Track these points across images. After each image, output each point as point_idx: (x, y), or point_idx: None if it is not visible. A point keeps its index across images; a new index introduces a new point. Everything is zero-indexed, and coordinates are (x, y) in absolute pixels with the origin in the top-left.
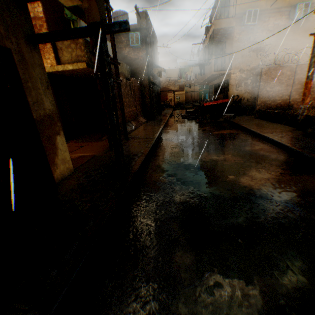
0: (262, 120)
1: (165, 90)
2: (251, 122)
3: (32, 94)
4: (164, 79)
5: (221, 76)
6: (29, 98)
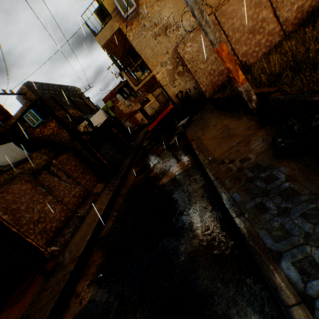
0: (219, 112)
1: (131, 115)
2: (205, 127)
3: None
4: (123, 106)
5: (154, 80)
6: None
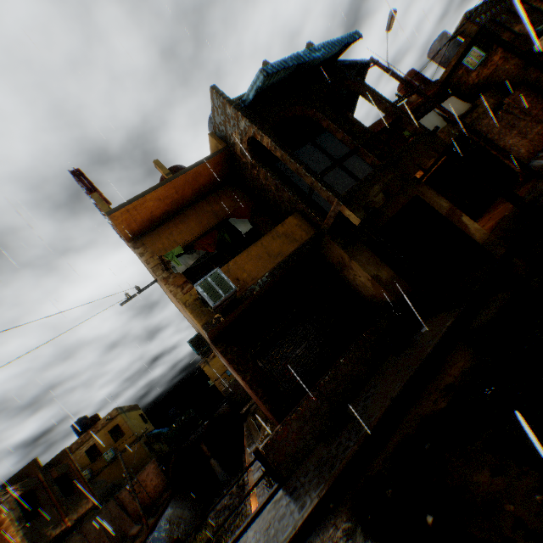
0: None
1: None
2: None
3: (434, 206)
4: None
5: None
6: (434, 208)
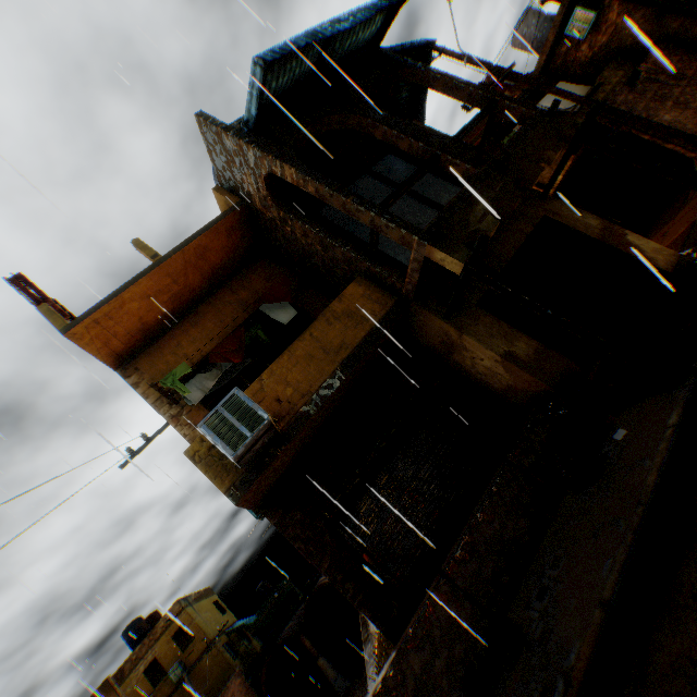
0: None
1: None
2: None
3: (577, 227)
4: None
5: None
6: (578, 231)
